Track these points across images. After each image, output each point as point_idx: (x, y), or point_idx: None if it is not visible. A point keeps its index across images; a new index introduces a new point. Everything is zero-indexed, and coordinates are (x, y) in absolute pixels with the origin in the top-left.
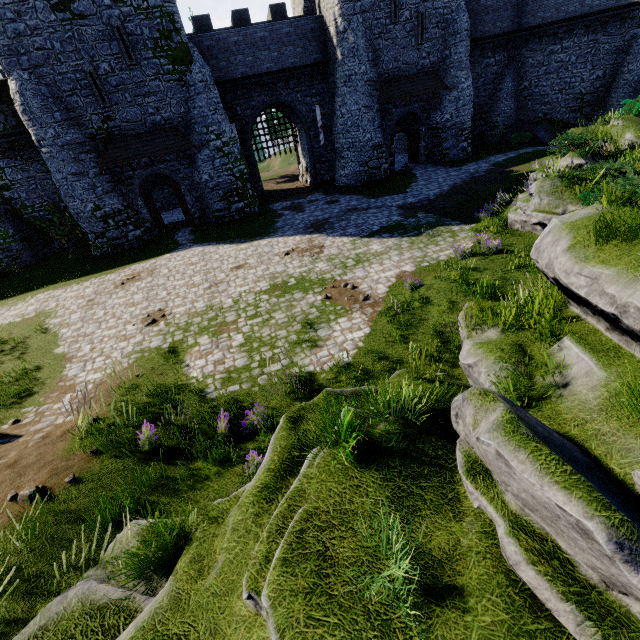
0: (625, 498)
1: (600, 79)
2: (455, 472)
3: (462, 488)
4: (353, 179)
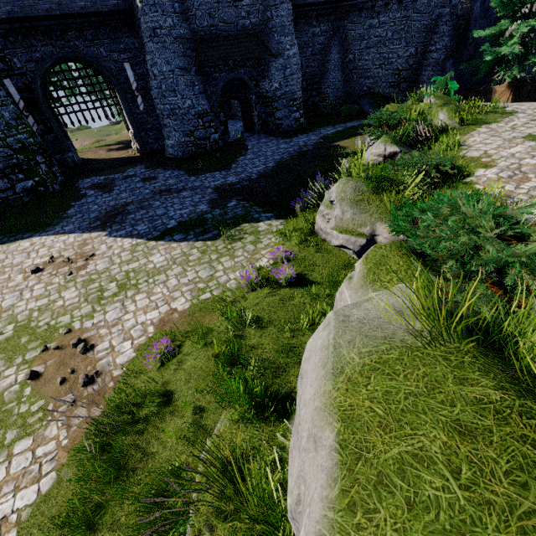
0: None
1: (413, 56)
2: None
3: None
4: (180, 150)
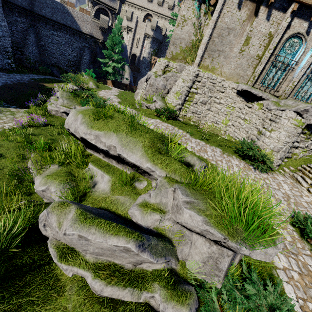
0: (129, 223)
1: (76, 57)
2: (51, 263)
3: (58, 270)
4: None
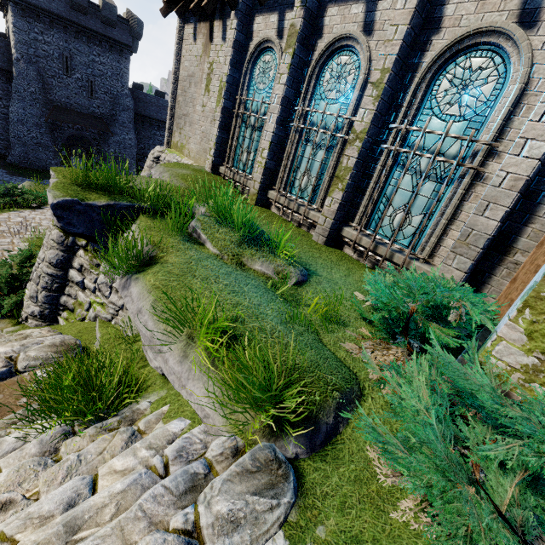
0: None
1: None
2: None
3: None
4: (17, 160)
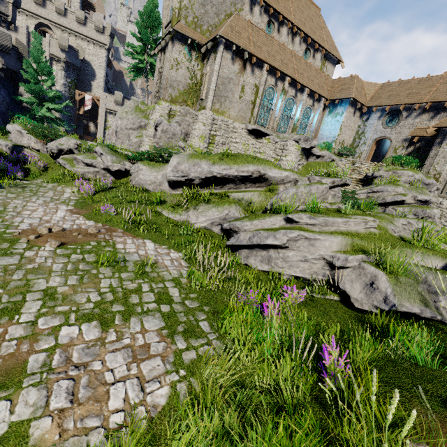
0: None
1: None
2: None
3: None
4: None
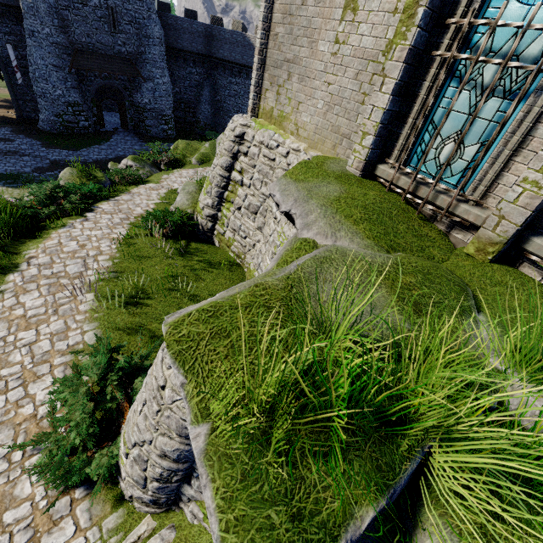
0: None
1: None
2: None
3: None
4: (49, 125)
